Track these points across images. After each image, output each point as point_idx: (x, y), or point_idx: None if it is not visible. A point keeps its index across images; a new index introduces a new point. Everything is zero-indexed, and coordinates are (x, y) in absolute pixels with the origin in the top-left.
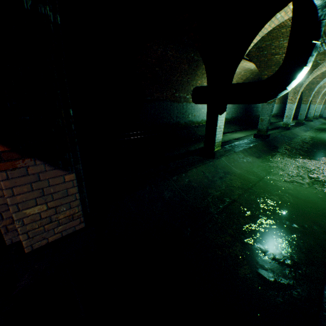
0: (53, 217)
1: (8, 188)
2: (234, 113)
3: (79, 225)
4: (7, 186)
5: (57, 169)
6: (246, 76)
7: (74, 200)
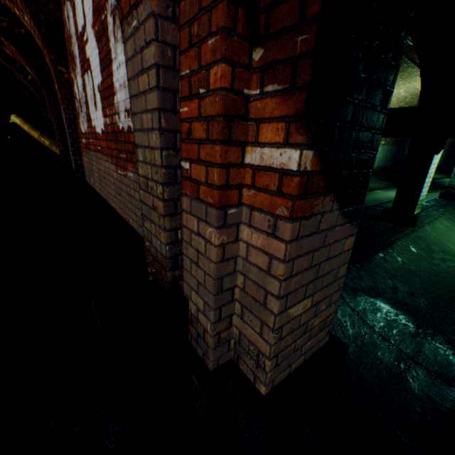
0: (308, 324)
1: (289, 259)
2: (381, 161)
3: (323, 338)
4: (290, 255)
5: (344, 224)
6: (411, 104)
7: (335, 291)
